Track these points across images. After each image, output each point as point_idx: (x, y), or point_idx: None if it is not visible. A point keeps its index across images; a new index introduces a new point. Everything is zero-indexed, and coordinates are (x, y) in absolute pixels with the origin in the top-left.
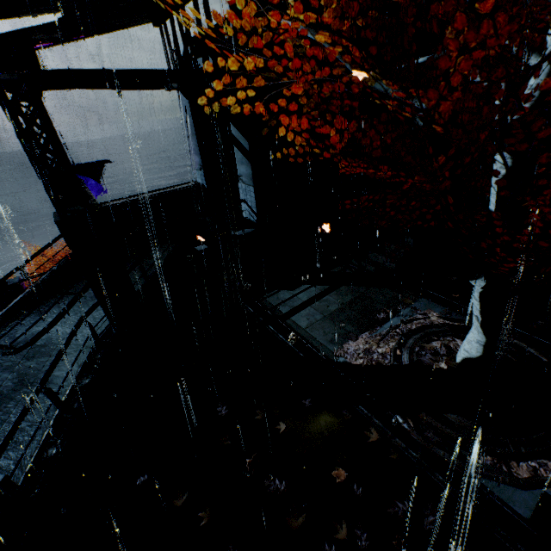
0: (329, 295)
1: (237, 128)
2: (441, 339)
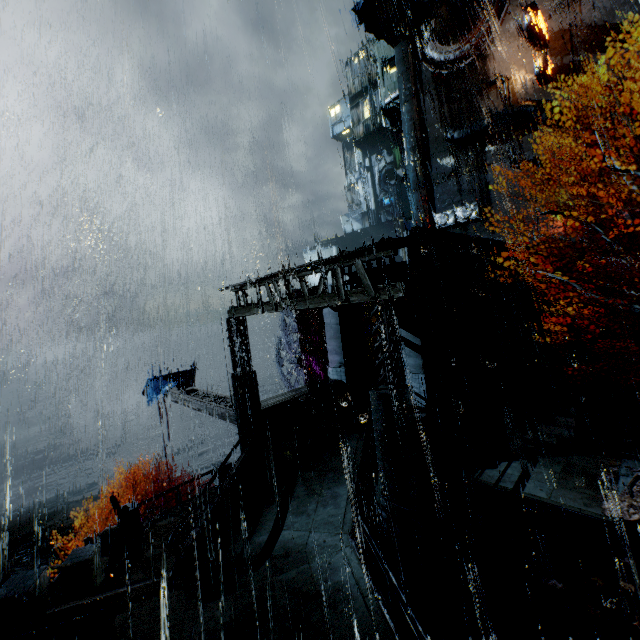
0: (536, 468)
1: (406, 330)
2: None
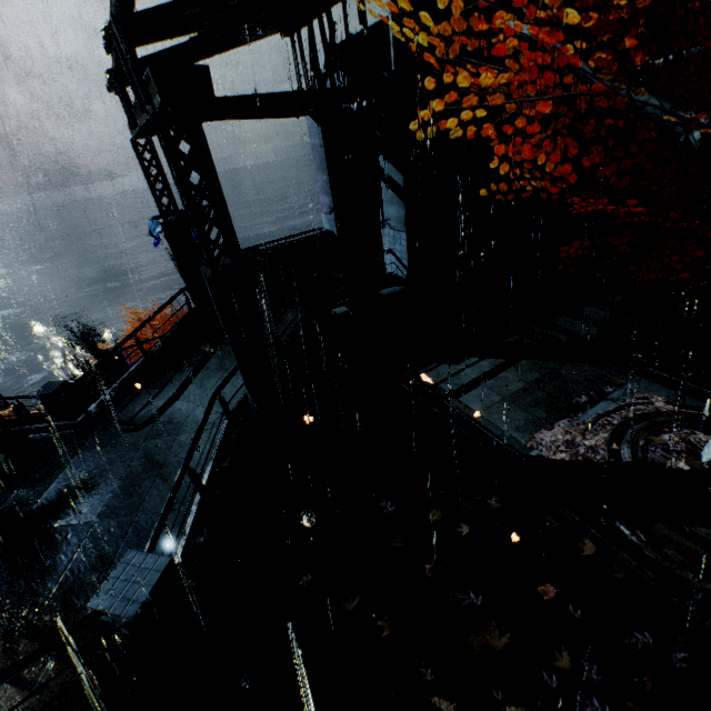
0: (506, 372)
1: (388, 159)
2: (674, 431)
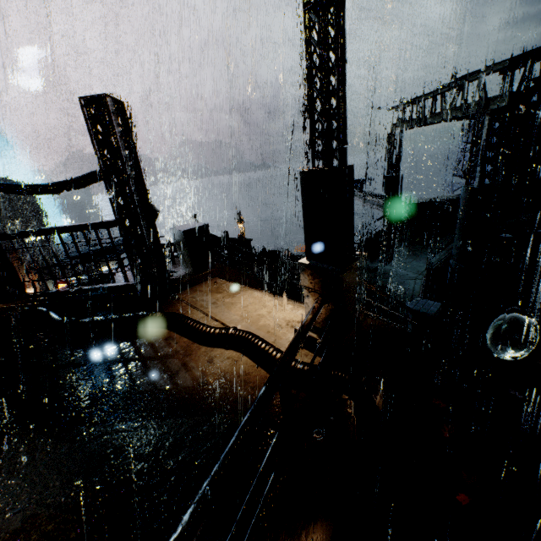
0: None
1: None
2: None
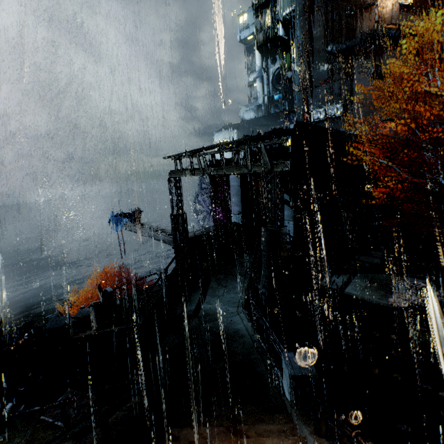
0: (354, 279)
1: (284, 192)
2: (437, 291)
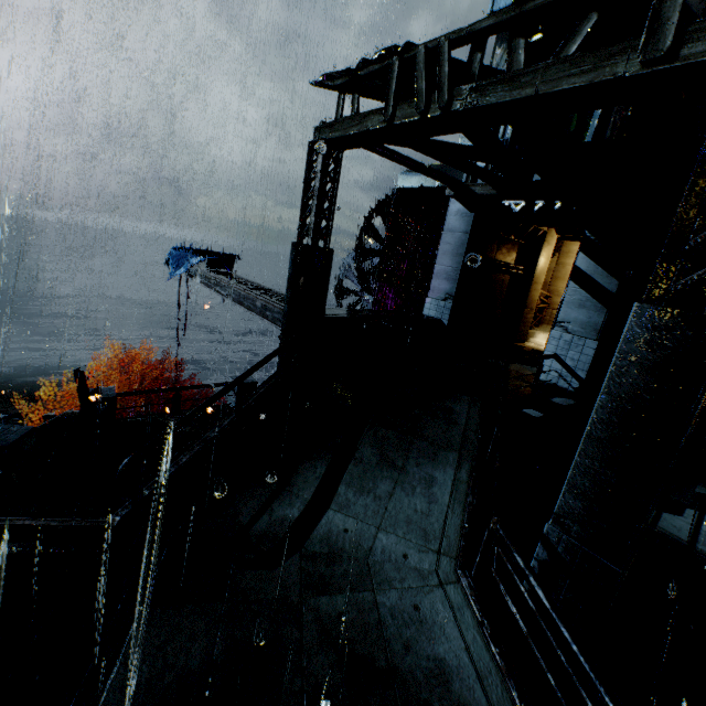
0: None
1: (596, 261)
2: None
